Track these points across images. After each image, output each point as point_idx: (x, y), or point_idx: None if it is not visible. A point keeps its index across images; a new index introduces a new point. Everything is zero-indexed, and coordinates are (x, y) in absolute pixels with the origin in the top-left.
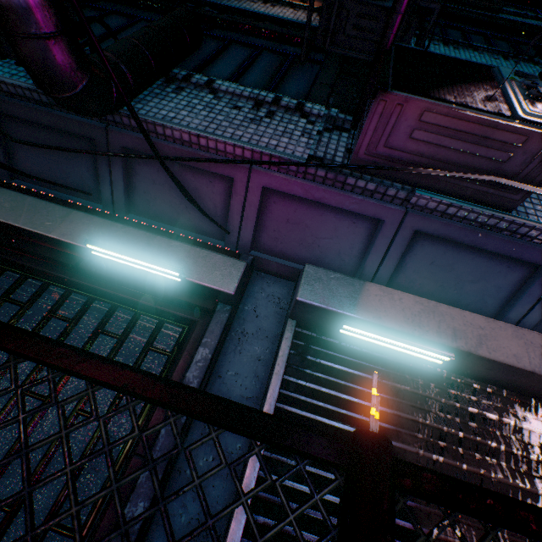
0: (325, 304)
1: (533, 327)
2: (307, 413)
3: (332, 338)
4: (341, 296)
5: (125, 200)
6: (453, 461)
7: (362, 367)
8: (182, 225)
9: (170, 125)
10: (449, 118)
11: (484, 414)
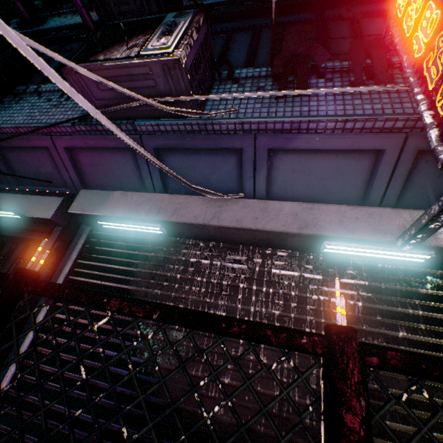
0: (83, 211)
1: (269, 196)
2: (85, 279)
3: (114, 233)
4: (94, 204)
5: (13, 178)
6: (167, 292)
7: (128, 247)
8: (47, 185)
9: (2, 126)
10: (103, 71)
11: (201, 261)
